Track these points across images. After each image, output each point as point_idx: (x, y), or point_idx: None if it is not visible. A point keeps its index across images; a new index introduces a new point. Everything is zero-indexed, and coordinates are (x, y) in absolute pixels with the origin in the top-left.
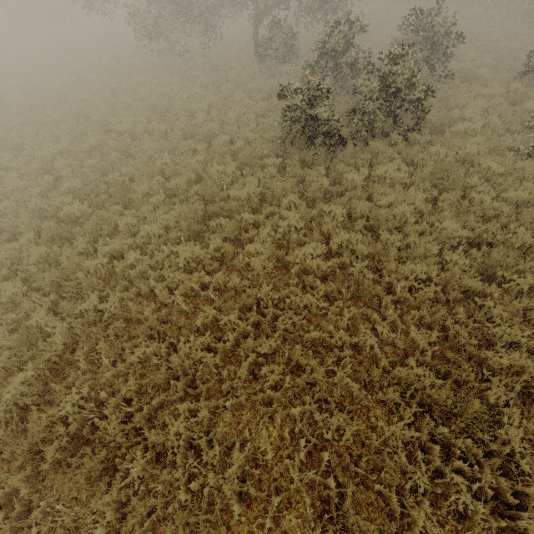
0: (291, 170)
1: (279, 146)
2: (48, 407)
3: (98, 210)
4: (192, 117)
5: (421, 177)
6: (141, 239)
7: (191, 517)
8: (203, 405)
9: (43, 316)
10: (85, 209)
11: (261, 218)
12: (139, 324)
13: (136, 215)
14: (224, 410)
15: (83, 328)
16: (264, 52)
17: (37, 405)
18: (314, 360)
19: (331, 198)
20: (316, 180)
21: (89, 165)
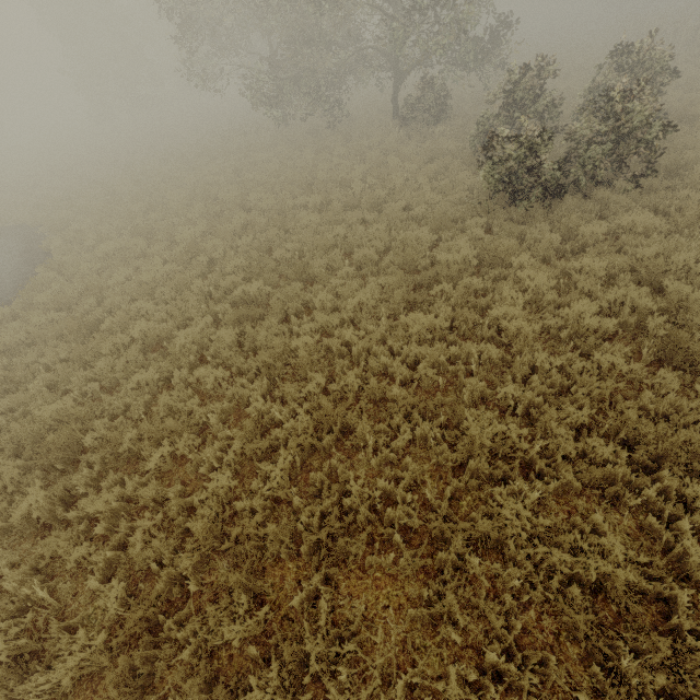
0: (499, 231)
1: (474, 206)
2: (314, 500)
3: (287, 285)
4: (346, 187)
5: (683, 223)
6: (346, 314)
7: (559, 625)
8: (525, 486)
9: (262, 402)
10: (263, 288)
11: (489, 282)
12: (391, 404)
13: (329, 290)
14: (546, 495)
15: (331, 407)
16: (411, 115)
17: (287, 502)
18: (660, 426)
19: (564, 257)
20: (540, 238)
21: (239, 246)
